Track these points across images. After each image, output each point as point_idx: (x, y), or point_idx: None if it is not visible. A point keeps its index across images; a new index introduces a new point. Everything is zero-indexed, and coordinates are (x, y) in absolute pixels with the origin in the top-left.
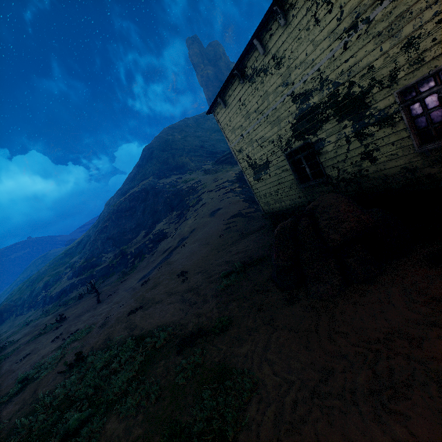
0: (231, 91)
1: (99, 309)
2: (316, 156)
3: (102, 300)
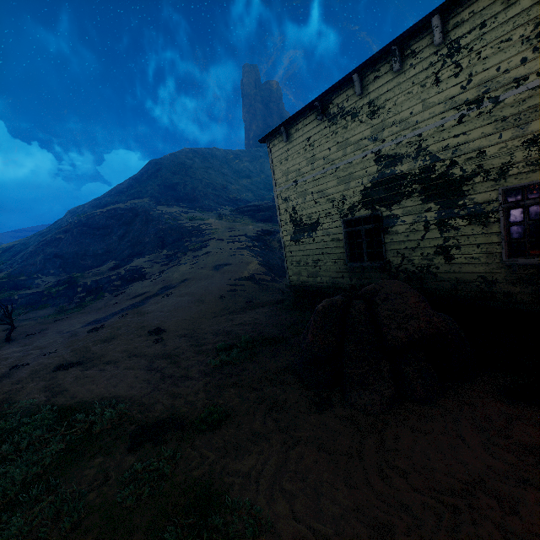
0: (301, 125)
1: (5, 349)
2: (382, 233)
3: (15, 339)
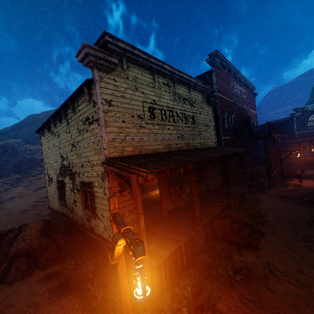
0: (46, 131)
1: None
2: (64, 189)
3: None
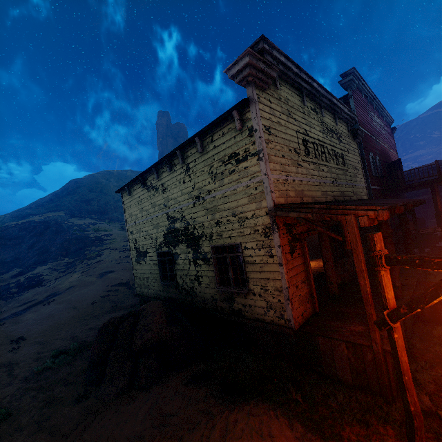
0: (136, 187)
1: None
2: (173, 264)
3: None
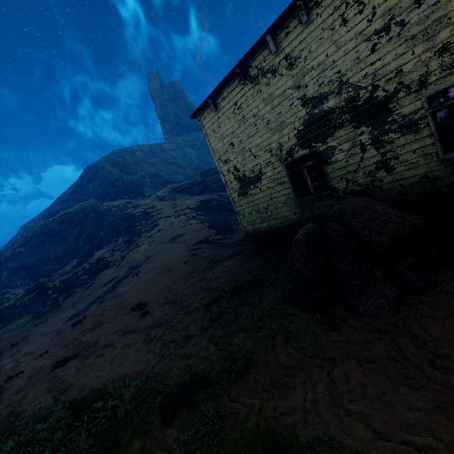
0: (226, 93)
1: None
2: (323, 166)
3: None
